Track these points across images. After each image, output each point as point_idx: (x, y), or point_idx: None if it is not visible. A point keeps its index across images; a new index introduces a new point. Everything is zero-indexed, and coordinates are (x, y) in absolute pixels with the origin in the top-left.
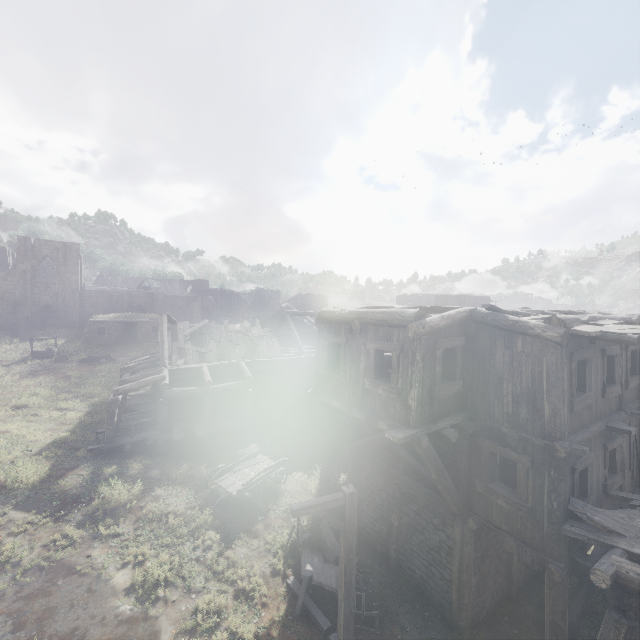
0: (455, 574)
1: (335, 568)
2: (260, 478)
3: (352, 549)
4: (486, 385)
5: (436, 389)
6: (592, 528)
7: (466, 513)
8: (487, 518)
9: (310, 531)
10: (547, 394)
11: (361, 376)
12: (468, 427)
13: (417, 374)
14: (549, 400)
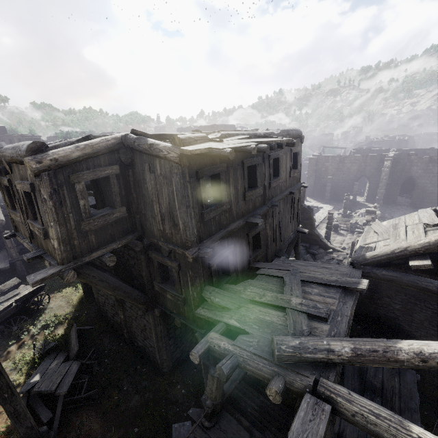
0: (155, 344)
1: (72, 364)
2: (12, 309)
3: (5, 390)
4: (146, 208)
5: (84, 223)
6: (214, 307)
7: (154, 305)
8: (165, 307)
9: (55, 341)
10: (179, 211)
11: (26, 218)
12: (135, 246)
13: (49, 213)
14: (180, 216)
